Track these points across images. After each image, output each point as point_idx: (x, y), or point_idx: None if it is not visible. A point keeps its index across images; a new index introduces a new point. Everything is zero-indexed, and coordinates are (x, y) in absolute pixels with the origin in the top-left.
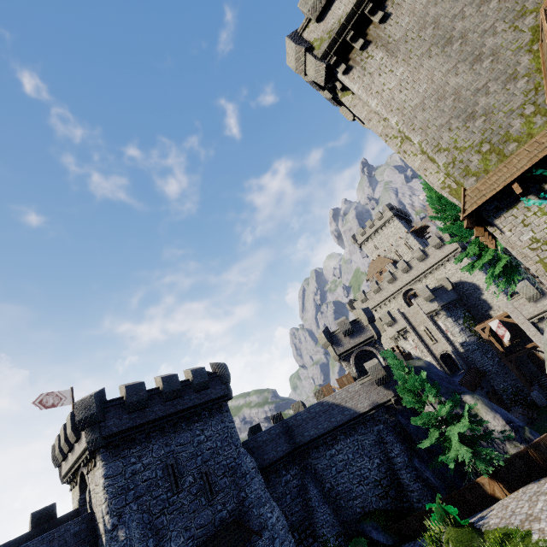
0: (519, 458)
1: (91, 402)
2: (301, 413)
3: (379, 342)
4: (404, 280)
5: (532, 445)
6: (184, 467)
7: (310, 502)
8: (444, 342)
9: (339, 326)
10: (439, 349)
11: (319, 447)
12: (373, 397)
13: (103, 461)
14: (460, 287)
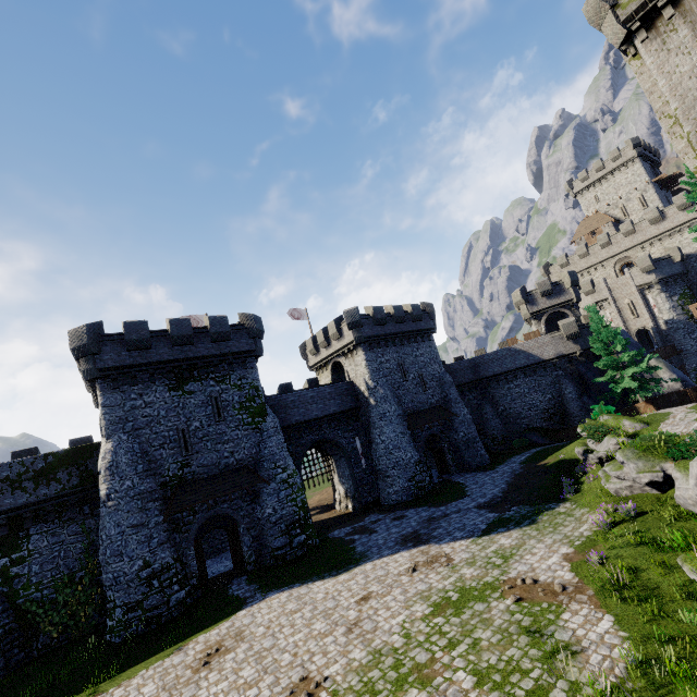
0: (677, 395)
1: (355, 313)
2: (488, 354)
3: (577, 306)
4: (623, 246)
5: (693, 388)
6: (408, 368)
7: (486, 415)
8: (647, 317)
9: (539, 286)
10: (638, 325)
11: (499, 381)
12: (559, 348)
13: (364, 351)
14: (691, 260)
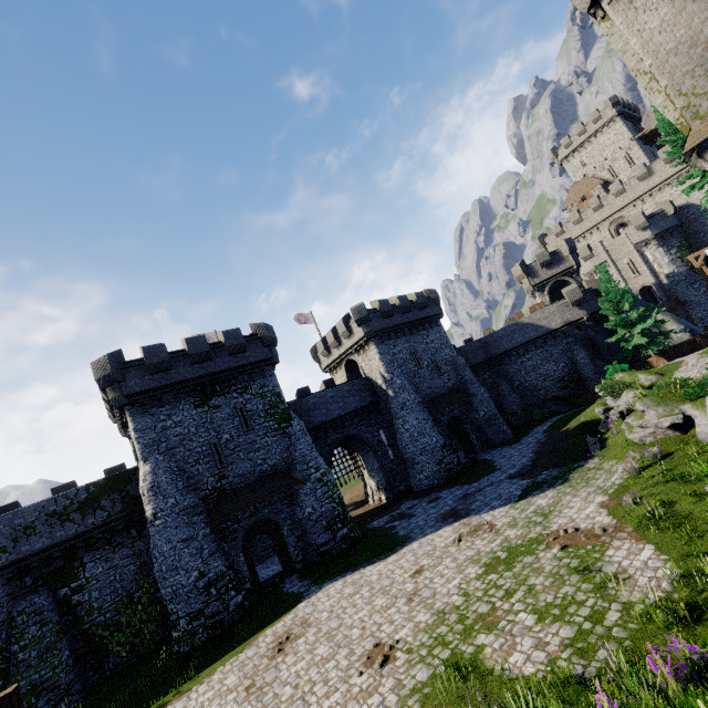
0: (686, 344)
1: (362, 309)
2: (497, 332)
3: (578, 272)
4: (615, 207)
5: (701, 336)
6: (421, 356)
7: (502, 392)
8: (648, 274)
9: (537, 258)
10: (640, 283)
11: (511, 357)
12: (566, 316)
13: (376, 345)
14: (684, 212)
